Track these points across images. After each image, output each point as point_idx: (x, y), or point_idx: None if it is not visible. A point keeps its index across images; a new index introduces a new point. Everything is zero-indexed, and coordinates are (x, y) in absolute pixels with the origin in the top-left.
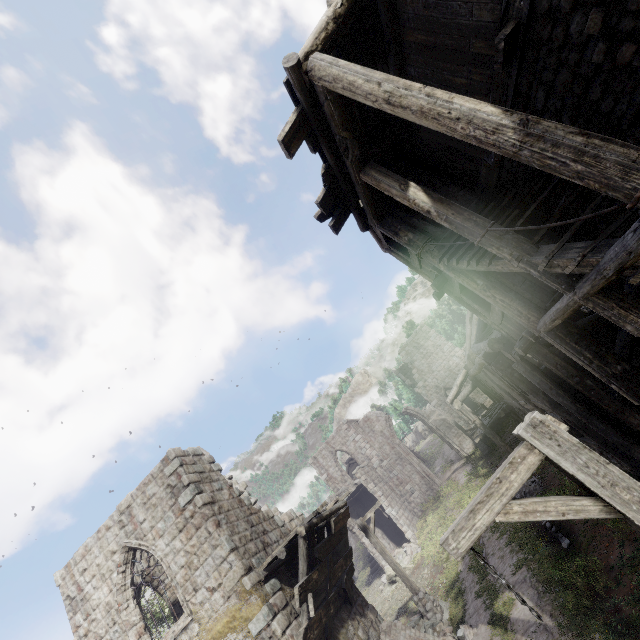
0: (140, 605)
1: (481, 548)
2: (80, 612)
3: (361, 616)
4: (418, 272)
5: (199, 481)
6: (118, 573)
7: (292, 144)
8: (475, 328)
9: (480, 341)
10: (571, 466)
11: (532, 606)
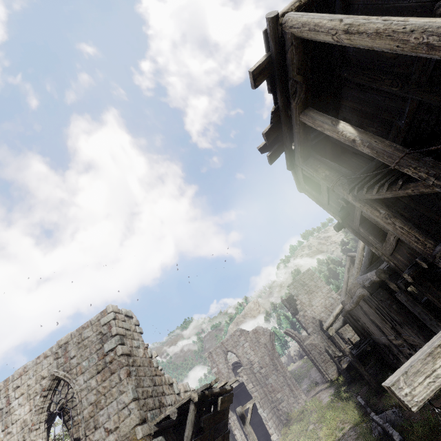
0: (49, 432)
1: None
2: (1, 423)
3: None
4: (324, 208)
5: (124, 335)
6: (41, 396)
7: (258, 78)
8: (356, 270)
9: (365, 274)
10: None
11: None
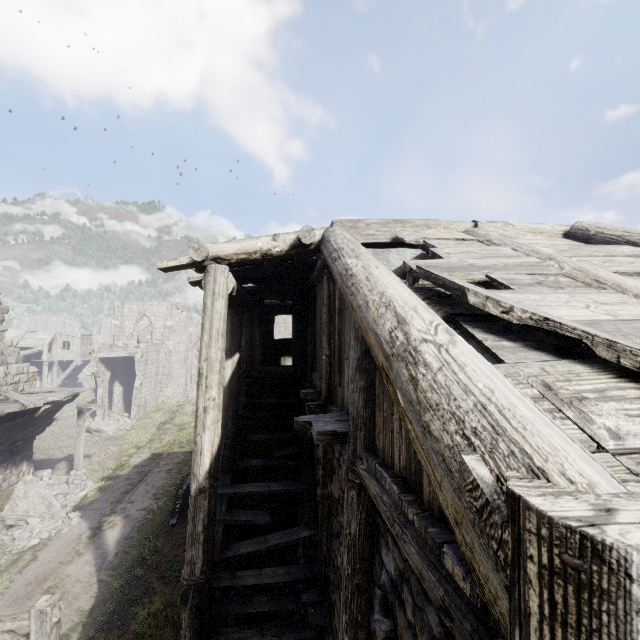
0: None
1: (149, 473)
2: None
3: (14, 466)
4: None
5: None
6: None
7: (172, 269)
8: None
9: None
10: (34, 639)
11: (117, 539)
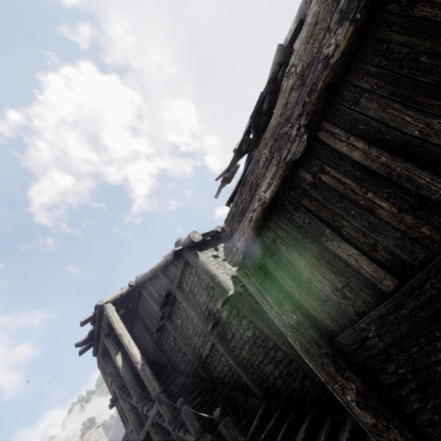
0: None
1: None
2: None
3: None
4: (108, 387)
5: None
6: None
7: (85, 322)
8: None
9: None
10: None
11: None
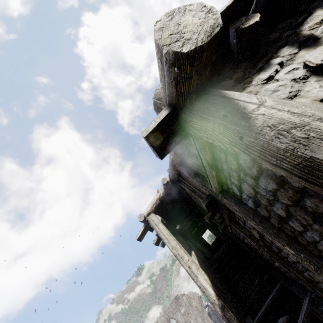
0: None
1: None
2: None
3: None
4: None
5: None
6: None
7: (141, 237)
8: None
9: None
10: None
11: None
